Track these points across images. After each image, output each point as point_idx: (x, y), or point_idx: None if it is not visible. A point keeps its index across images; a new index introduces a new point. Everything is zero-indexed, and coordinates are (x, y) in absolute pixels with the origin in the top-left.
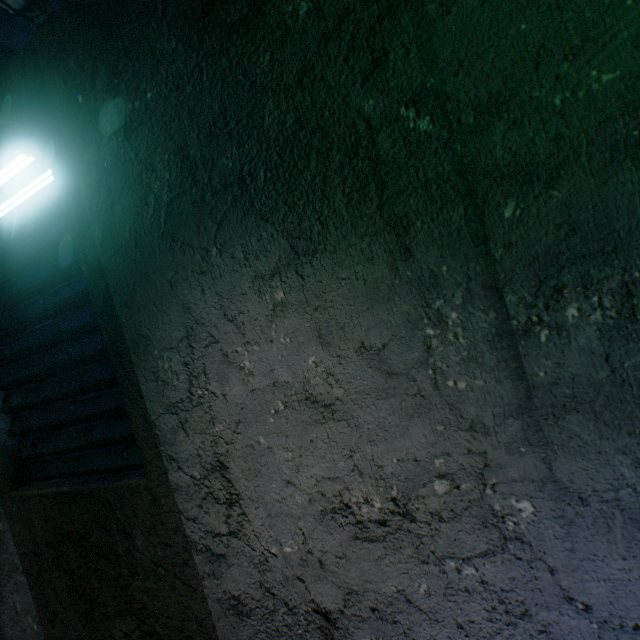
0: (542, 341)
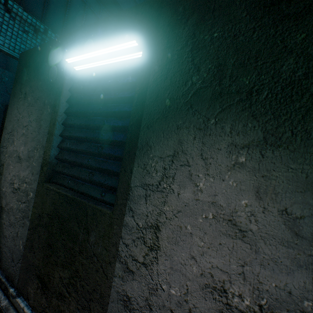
0: None
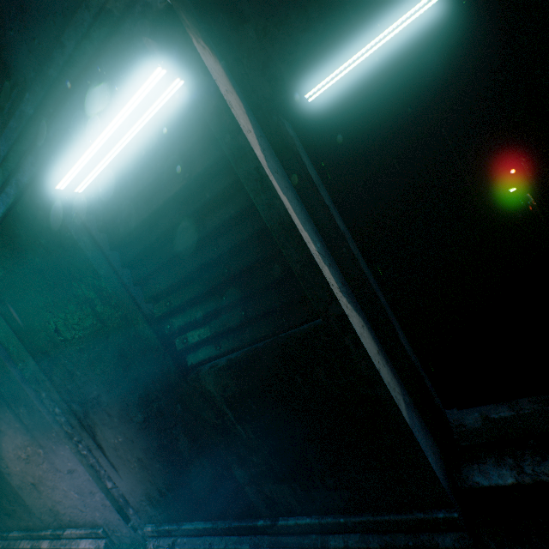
0: (23, 416)
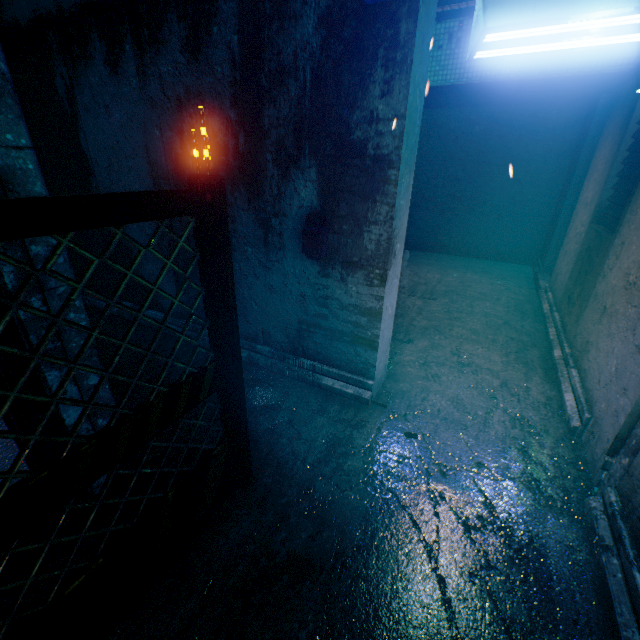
0: None
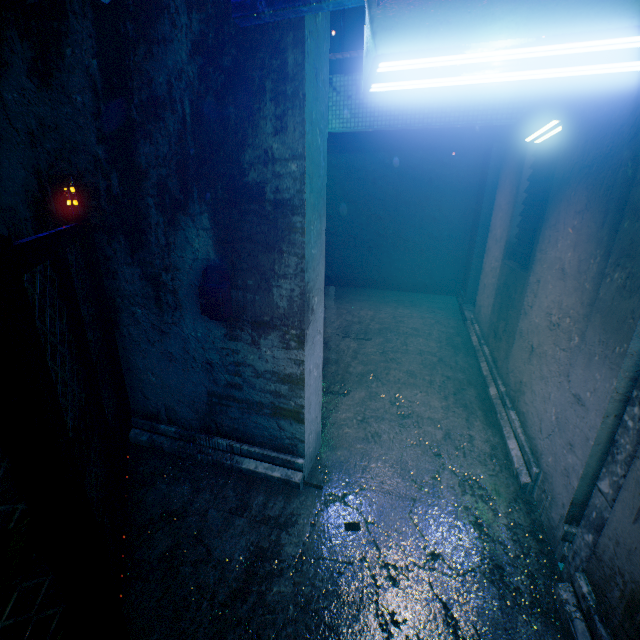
0: (606, 282)
